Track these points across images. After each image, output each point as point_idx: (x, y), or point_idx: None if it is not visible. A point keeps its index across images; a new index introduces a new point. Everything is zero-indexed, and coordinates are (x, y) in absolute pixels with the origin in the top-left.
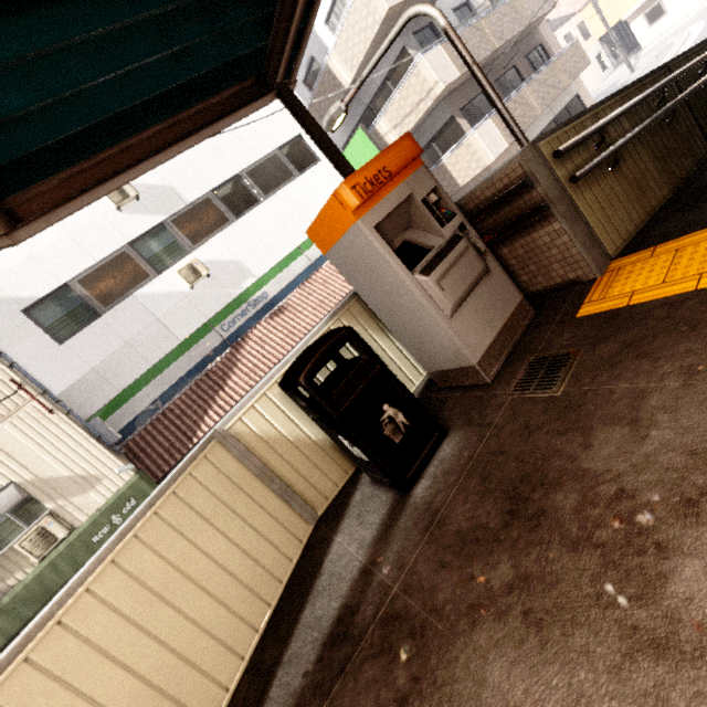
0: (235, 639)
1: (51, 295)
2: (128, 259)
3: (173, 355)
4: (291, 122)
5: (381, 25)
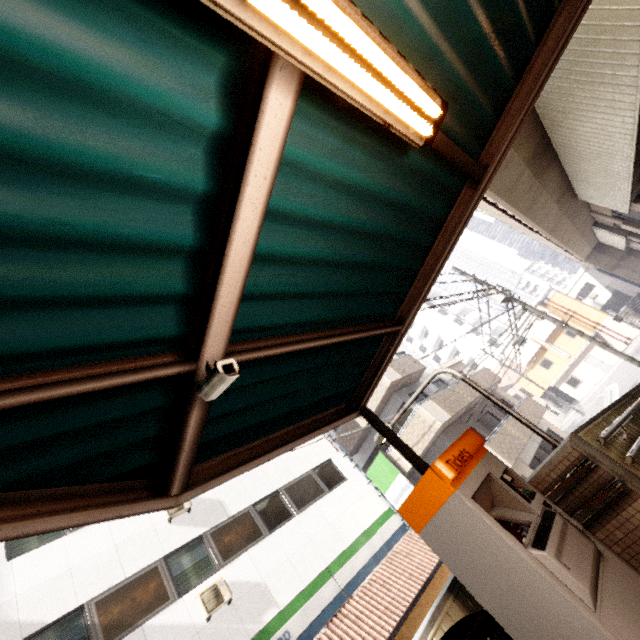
0: None
1: (60, 620)
2: (157, 575)
3: None
4: (323, 449)
5: (387, 391)
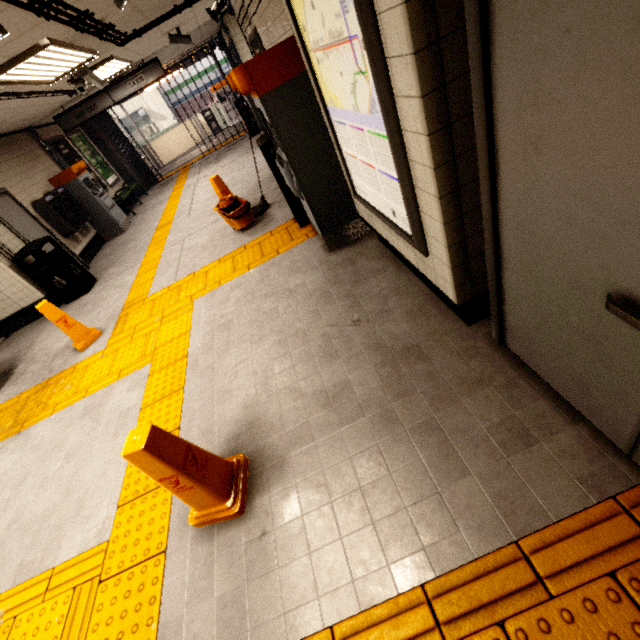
0: (190, 145)
1: None
2: None
3: (195, 78)
4: None
5: None
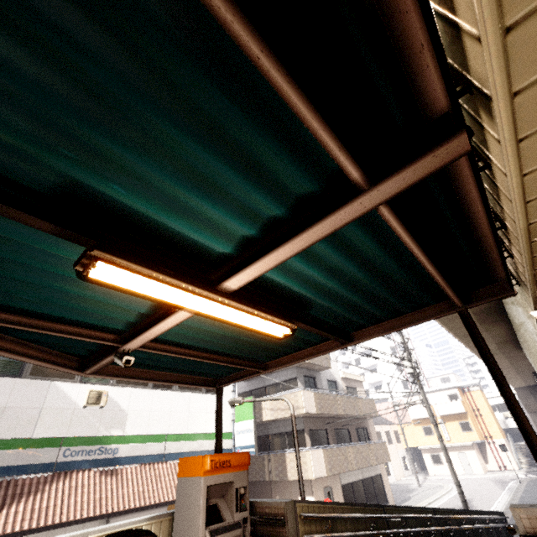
0: None
1: None
2: None
3: (15, 443)
4: None
5: None
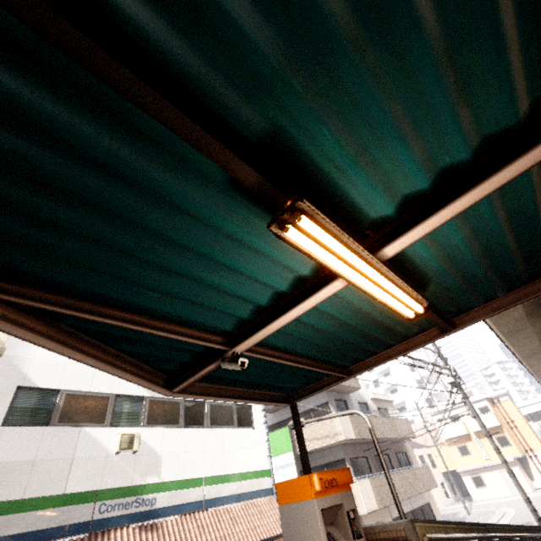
0: None
1: (44, 390)
2: (106, 402)
3: (47, 501)
4: None
5: None
